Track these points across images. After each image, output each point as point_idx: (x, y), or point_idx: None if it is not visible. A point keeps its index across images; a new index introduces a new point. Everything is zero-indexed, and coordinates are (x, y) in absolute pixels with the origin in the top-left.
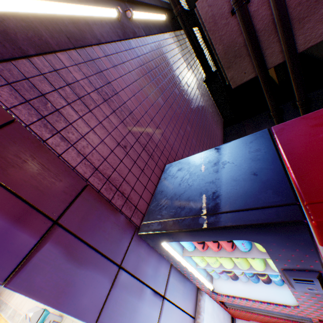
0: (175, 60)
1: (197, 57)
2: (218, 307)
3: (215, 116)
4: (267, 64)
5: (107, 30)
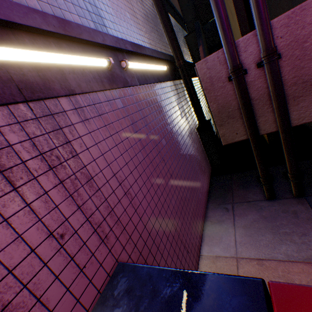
0: (169, 108)
1: (192, 106)
2: None
3: (203, 164)
4: (259, 130)
5: (89, 79)
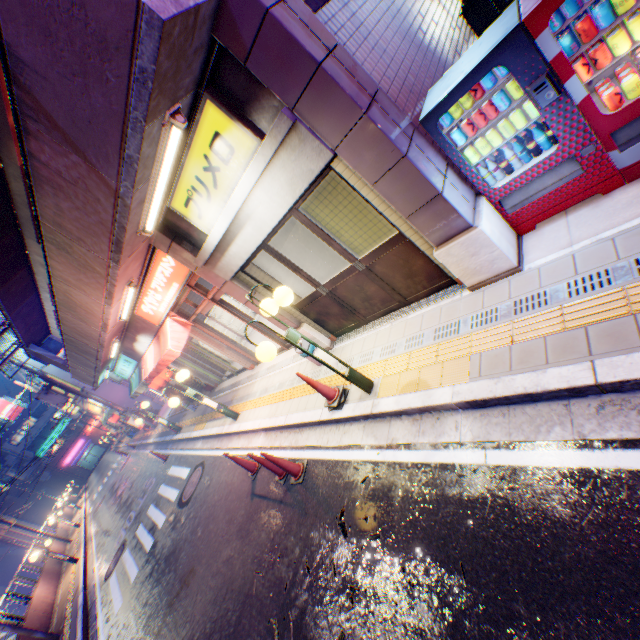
0: None
1: None
2: (499, 217)
3: None
4: None
5: None
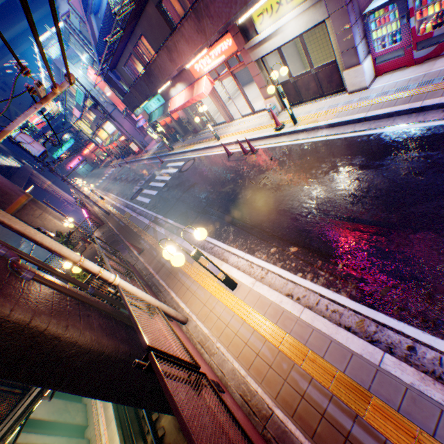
0: None
1: None
2: (372, 66)
3: None
4: None
5: None
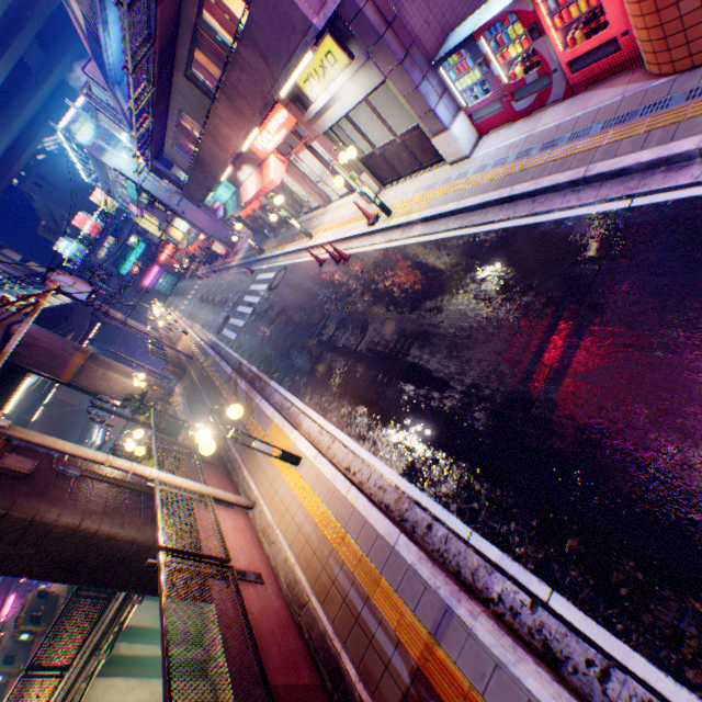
0: None
1: None
2: (470, 125)
3: None
4: None
5: None
